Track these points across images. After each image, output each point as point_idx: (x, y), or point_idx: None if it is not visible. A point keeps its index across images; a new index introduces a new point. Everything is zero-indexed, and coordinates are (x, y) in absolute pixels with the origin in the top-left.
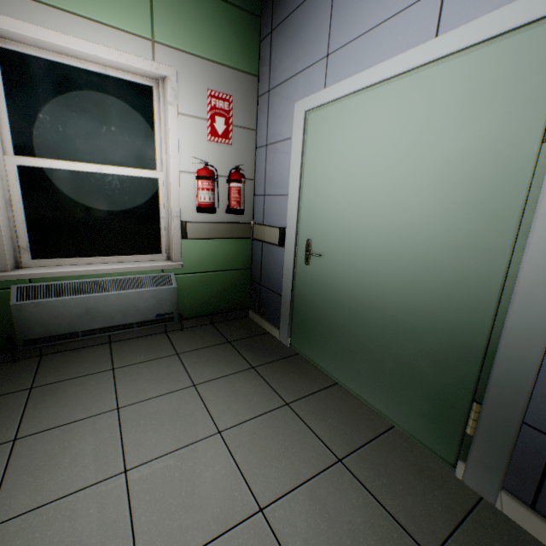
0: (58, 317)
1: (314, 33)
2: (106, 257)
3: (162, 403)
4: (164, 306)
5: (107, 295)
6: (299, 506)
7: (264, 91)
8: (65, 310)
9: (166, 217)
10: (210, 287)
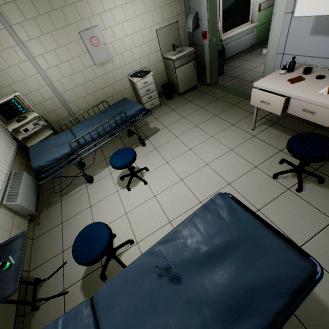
0: (231, 50)
1: None
2: (236, 28)
3: None
4: (252, 42)
5: (241, 40)
6: None
7: None
8: (233, 48)
9: (252, 5)
10: (262, 32)
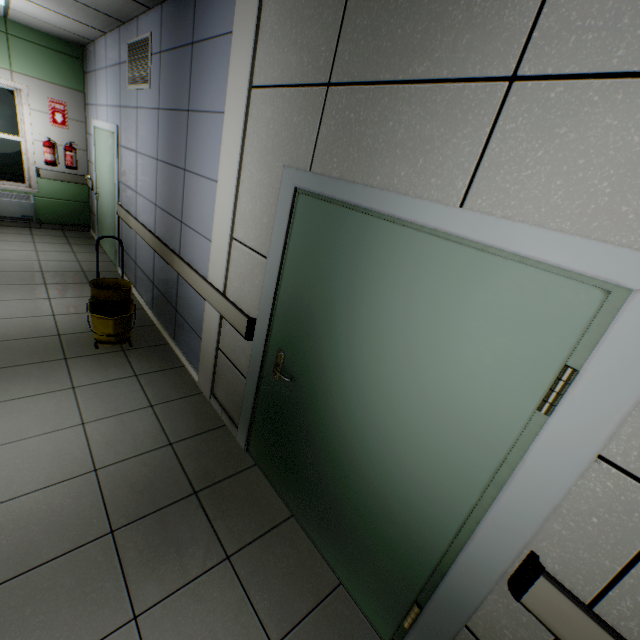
0: None
1: (94, 91)
2: None
3: (16, 243)
4: (27, 212)
5: None
6: (53, 262)
7: (87, 103)
8: None
9: (28, 164)
10: (60, 209)
